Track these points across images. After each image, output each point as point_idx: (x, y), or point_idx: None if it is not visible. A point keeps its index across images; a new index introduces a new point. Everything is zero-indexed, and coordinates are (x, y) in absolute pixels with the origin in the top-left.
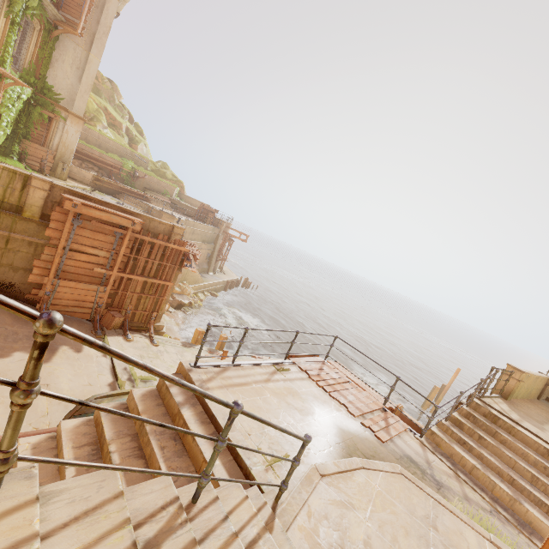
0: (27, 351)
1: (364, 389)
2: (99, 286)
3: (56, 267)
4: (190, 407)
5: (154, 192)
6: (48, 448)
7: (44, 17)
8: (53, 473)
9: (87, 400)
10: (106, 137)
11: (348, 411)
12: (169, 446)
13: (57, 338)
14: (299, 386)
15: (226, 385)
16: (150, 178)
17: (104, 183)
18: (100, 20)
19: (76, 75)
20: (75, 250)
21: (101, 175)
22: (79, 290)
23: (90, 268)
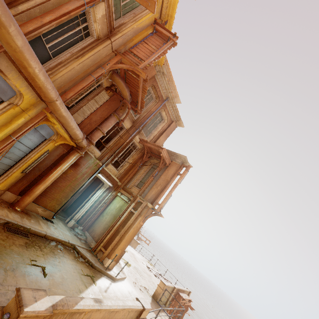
0: None
1: None
2: None
3: None
4: None
5: None
6: None
7: None
8: None
9: None
10: None
11: None
12: None
13: None
14: None
15: None
16: None
17: None
18: None
19: None
20: None
21: None
22: None
23: None
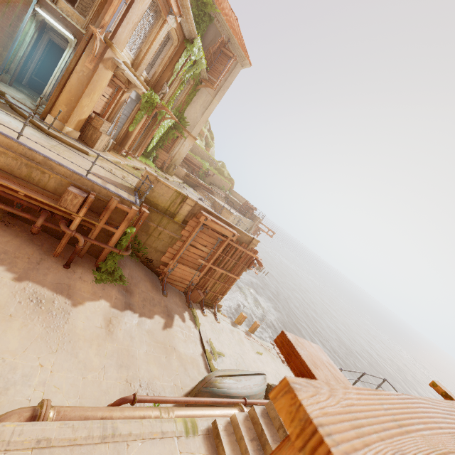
0: (161, 315)
1: None
2: (197, 271)
3: (179, 255)
4: None
5: (216, 187)
6: (230, 432)
7: (198, 78)
8: None
9: (210, 376)
10: (198, 145)
11: None
12: None
13: (172, 307)
14: None
15: None
16: (216, 177)
17: (190, 178)
18: (227, 78)
19: (201, 111)
20: (191, 245)
21: (188, 171)
22: (185, 271)
23: (195, 258)
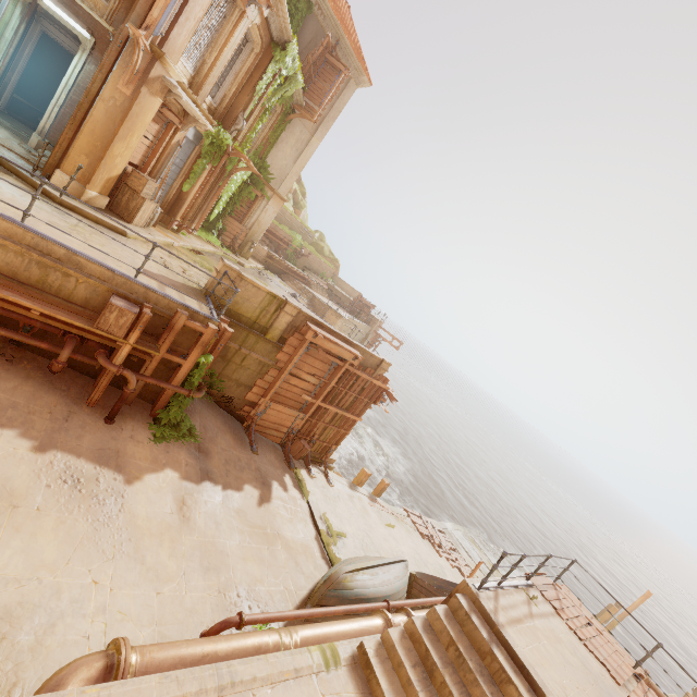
0: (253, 484)
1: (606, 639)
2: (300, 412)
3: (274, 390)
4: (496, 646)
5: (313, 273)
6: (384, 657)
7: (289, 103)
8: (400, 689)
9: (336, 573)
10: (284, 208)
11: (611, 675)
12: (494, 693)
13: (267, 469)
14: (556, 626)
15: (510, 620)
16: (313, 257)
17: (274, 261)
18: (334, 104)
19: (293, 156)
20: (291, 373)
21: (270, 249)
22: (282, 414)
23: (297, 393)
